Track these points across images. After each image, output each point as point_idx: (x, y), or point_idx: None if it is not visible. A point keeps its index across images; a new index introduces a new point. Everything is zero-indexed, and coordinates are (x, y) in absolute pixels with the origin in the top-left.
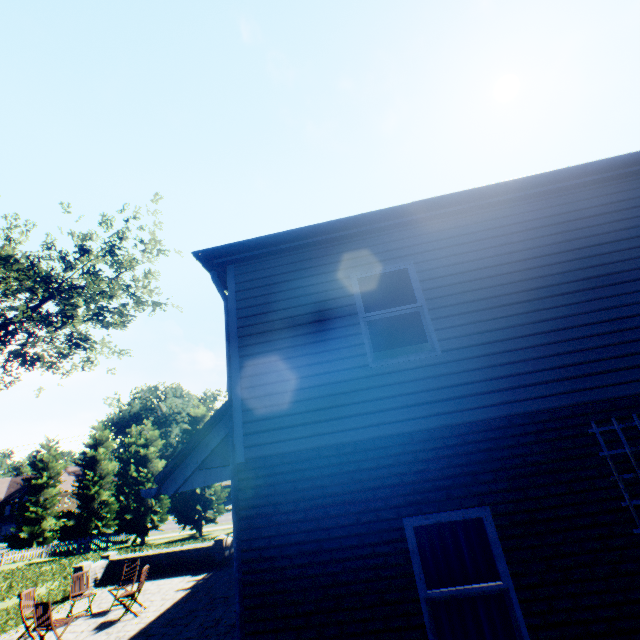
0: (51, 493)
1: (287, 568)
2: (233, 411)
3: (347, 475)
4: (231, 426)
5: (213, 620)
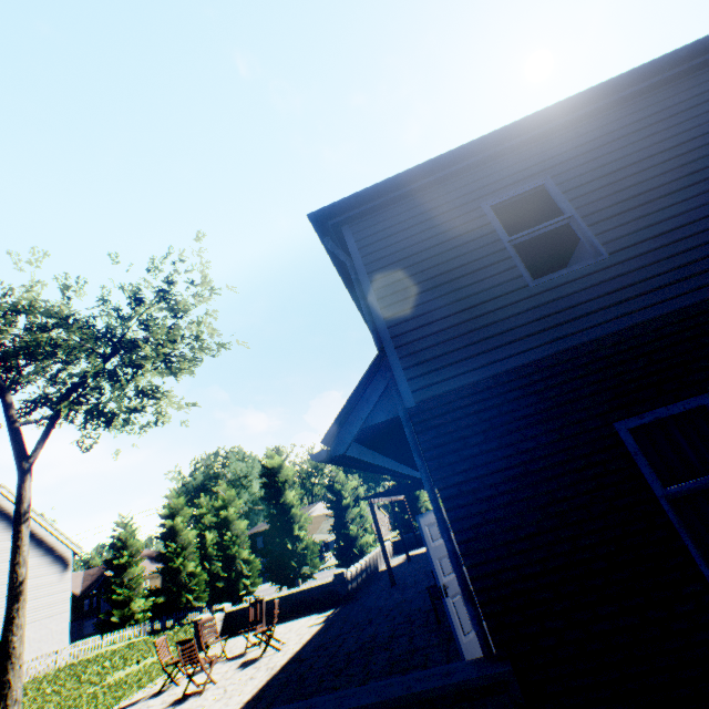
0: (134, 572)
1: (494, 497)
2: (389, 360)
3: (535, 395)
4: (390, 376)
5: (367, 637)
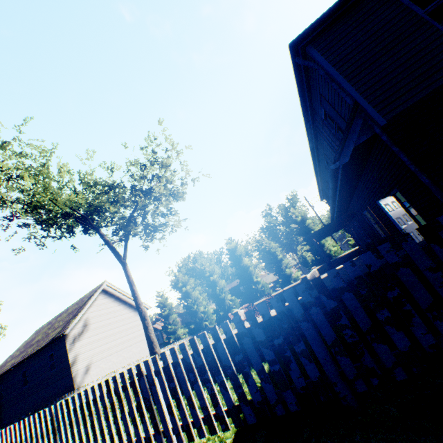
0: (173, 317)
1: None
2: (362, 106)
3: None
4: (364, 115)
5: None
